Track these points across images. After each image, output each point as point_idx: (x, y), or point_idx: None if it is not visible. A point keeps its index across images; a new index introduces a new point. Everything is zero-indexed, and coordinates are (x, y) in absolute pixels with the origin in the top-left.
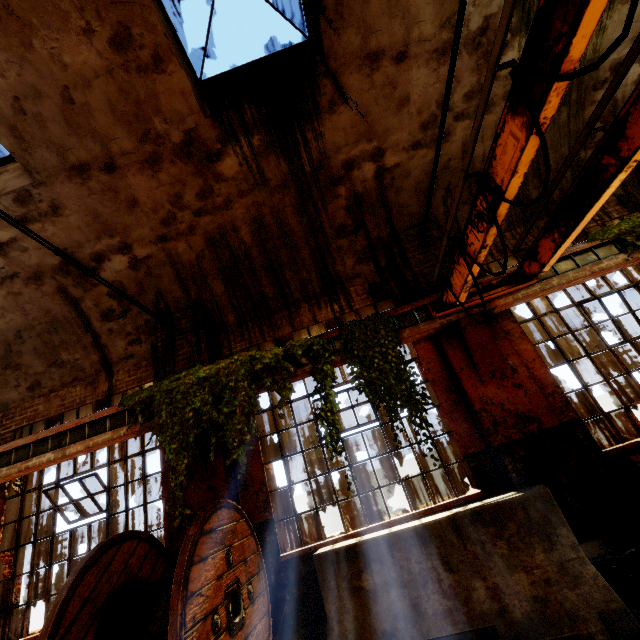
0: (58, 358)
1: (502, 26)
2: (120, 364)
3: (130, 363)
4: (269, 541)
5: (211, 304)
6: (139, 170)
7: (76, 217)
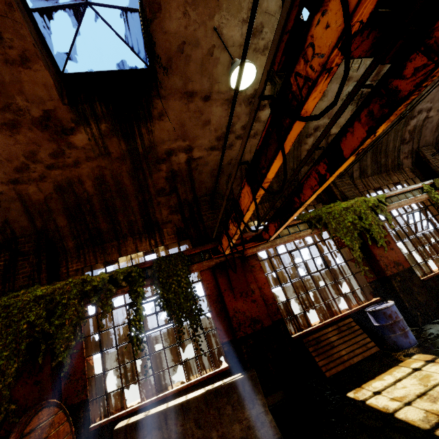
0: None
1: (241, 148)
2: None
3: None
4: (83, 416)
5: (54, 233)
6: None
7: None
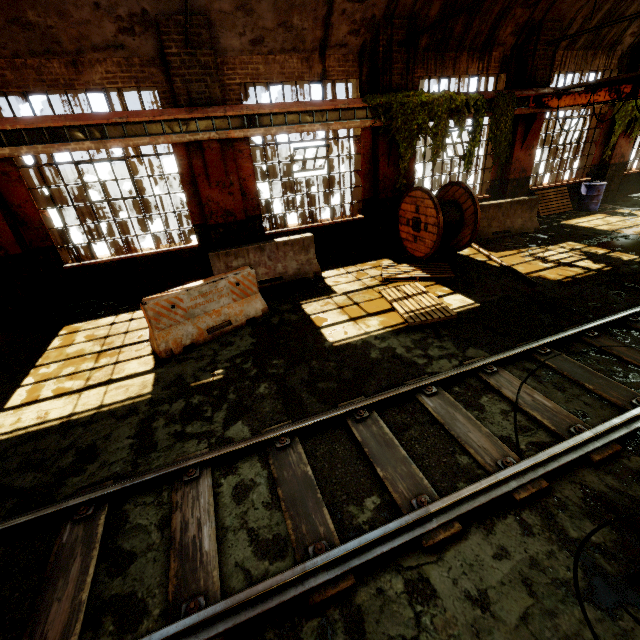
0: (289, 20)
1: None
2: (333, 50)
3: (341, 52)
4: None
5: (421, 23)
6: None
7: None
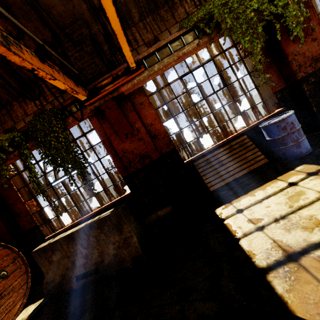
0: None
1: None
2: None
3: None
4: (39, 234)
5: None
6: None
7: None
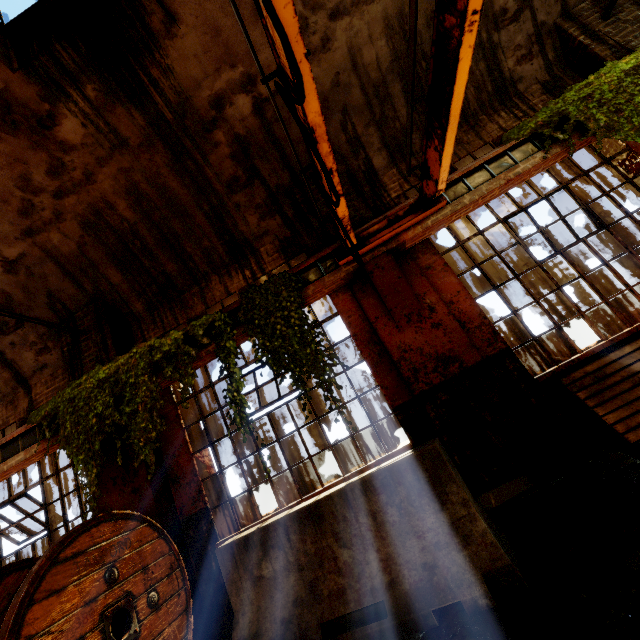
0: None
1: None
2: (35, 377)
3: (46, 374)
4: (206, 530)
5: (112, 295)
6: None
7: None
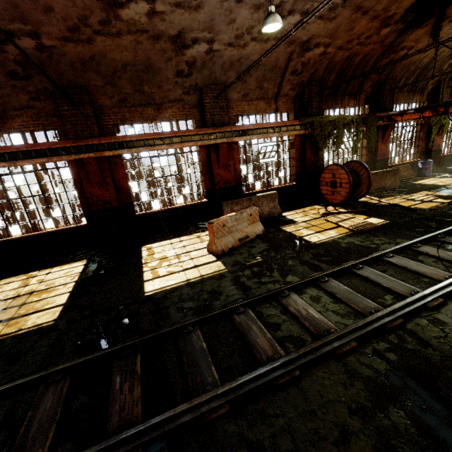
0: (262, 85)
1: None
2: (281, 97)
3: (285, 98)
4: None
5: (325, 83)
6: (369, 18)
7: (333, 25)
